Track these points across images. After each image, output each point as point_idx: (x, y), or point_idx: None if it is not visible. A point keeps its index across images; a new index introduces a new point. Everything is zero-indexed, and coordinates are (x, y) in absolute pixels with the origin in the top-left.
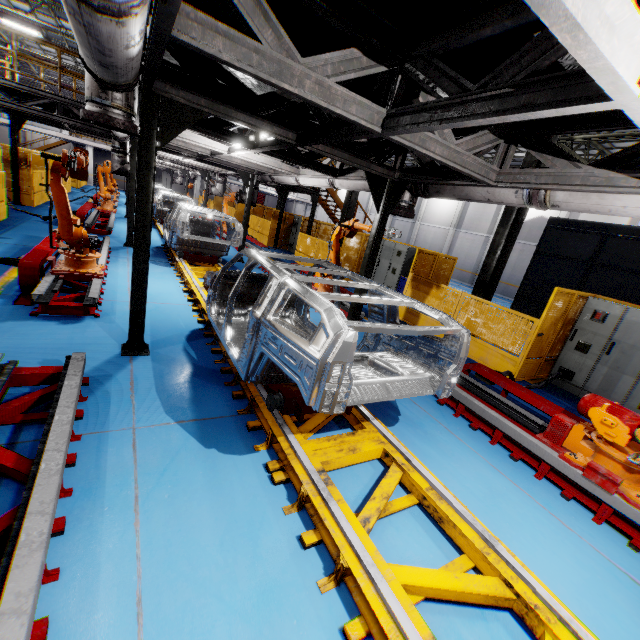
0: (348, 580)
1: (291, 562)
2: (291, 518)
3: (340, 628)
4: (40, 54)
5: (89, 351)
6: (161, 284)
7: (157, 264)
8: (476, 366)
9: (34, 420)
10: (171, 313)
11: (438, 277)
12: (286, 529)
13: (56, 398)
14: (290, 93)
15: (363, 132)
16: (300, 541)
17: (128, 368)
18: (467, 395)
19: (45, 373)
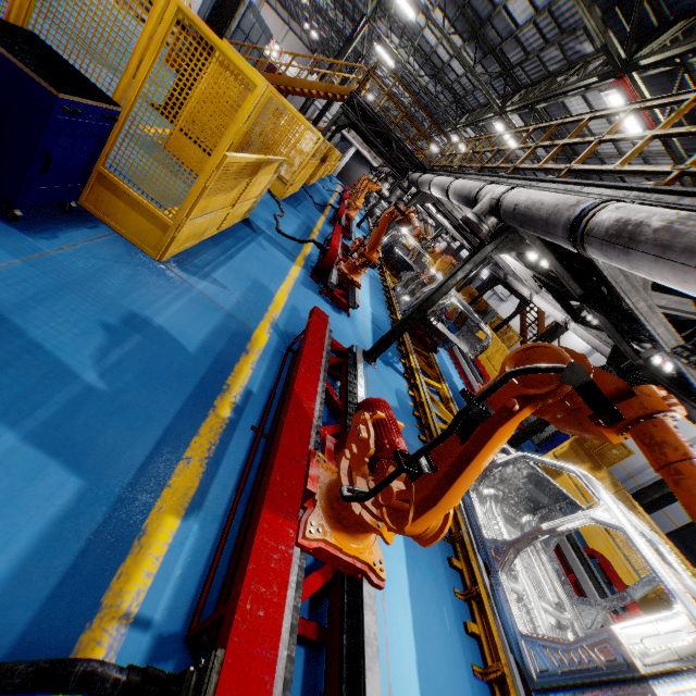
0: (473, 603)
1: (442, 565)
2: (444, 543)
3: (462, 621)
4: (377, 71)
5: (347, 342)
6: (379, 310)
7: (376, 288)
8: (603, 558)
9: (332, 374)
10: None
11: (602, 456)
12: (441, 546)
13: (349, 370)
14: (625, 303)
15: (651, 340)
16: (448, 559)
17: (365, 370)
18: (584, 572)
19: (339, 347)
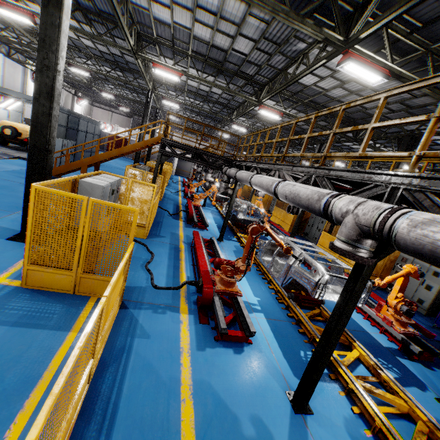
0: None
1: None
2: None
3: None
4: None
5: (271, 402)
6: (260, 290)
7: None
8: None
9: None
10: (288, 336)
11: None
12: None
13: None
14: None
15: None
16: None
17: (311, 438)
18: None
19: None
